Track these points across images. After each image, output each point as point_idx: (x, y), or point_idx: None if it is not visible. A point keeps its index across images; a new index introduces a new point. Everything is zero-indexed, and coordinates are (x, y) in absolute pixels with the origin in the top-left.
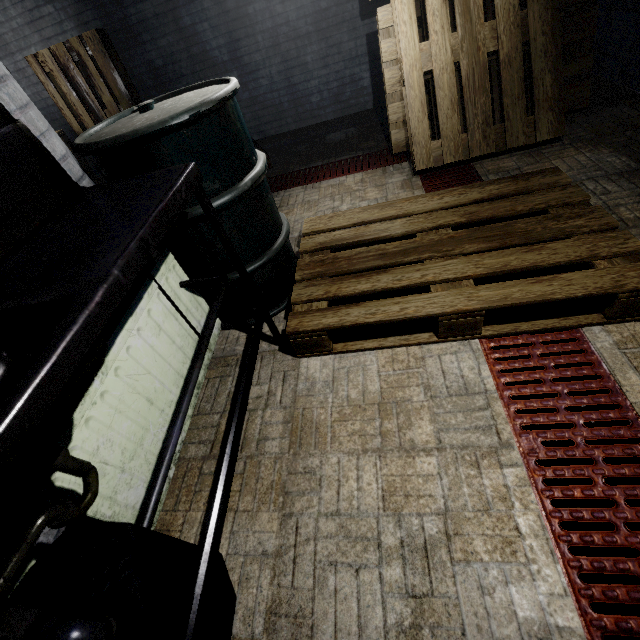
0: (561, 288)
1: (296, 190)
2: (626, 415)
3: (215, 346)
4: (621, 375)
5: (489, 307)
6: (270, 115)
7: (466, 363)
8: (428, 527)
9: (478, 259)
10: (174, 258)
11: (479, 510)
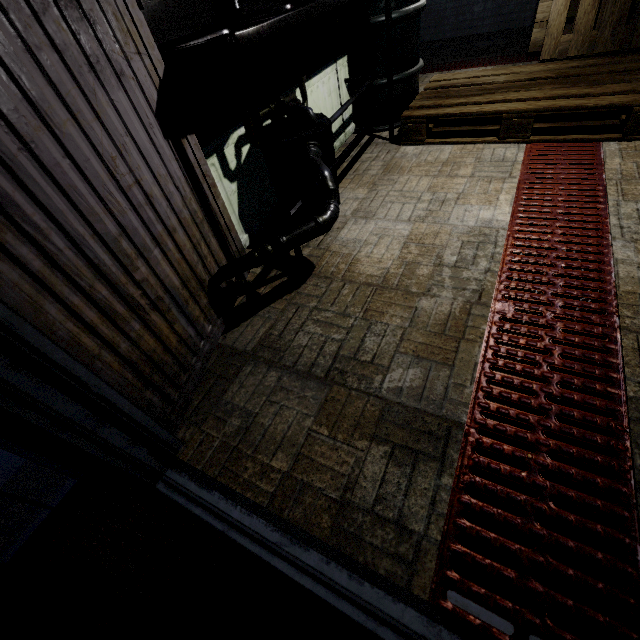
0: (595, 102)
1: (433, 74)
2: (597, 172)
3: (347, 140)
4: (609, 159)
5: (539, 109)
6: (431, 20)
7: (510, 151)
8: (449, 196)
9: (549, 91)
10: (347, 61)
11: (480, 193)
